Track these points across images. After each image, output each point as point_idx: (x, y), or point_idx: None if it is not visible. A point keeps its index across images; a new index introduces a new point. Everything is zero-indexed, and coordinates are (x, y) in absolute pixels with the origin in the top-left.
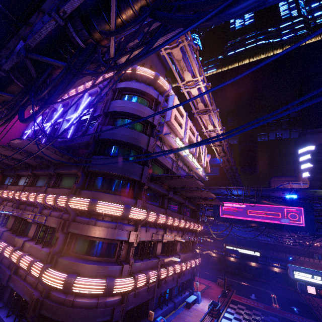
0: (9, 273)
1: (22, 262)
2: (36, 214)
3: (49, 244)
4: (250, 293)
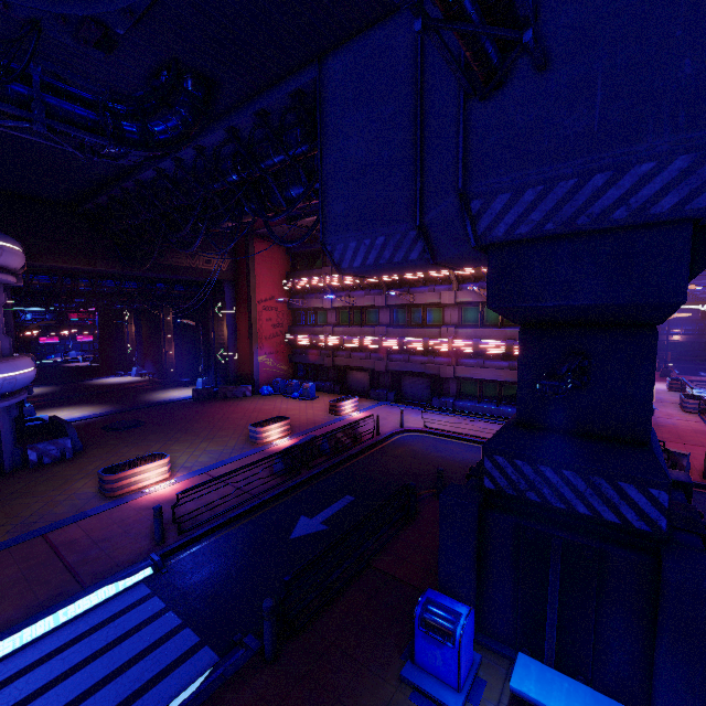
0: (452, 366)
1: (488, 346)
2: (456, 292)
3: (503, 324)
4: (695, 372)
